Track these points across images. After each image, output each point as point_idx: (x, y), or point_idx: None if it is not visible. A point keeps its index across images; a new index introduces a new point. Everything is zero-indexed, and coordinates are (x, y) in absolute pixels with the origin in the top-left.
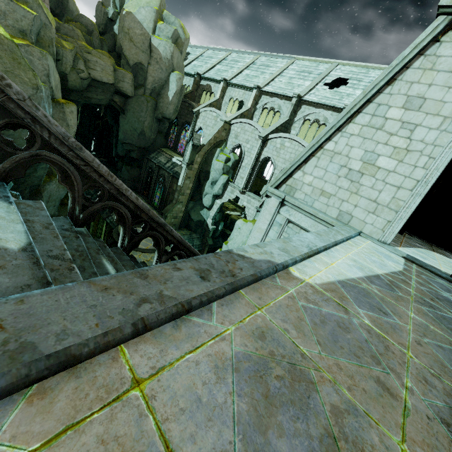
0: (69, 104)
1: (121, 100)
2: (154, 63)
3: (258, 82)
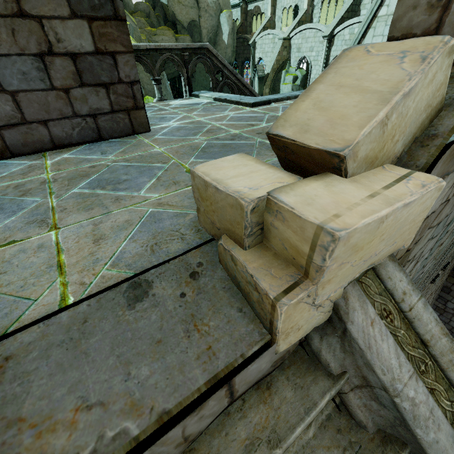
0: None
1: None
2: (203, 13)
3: None
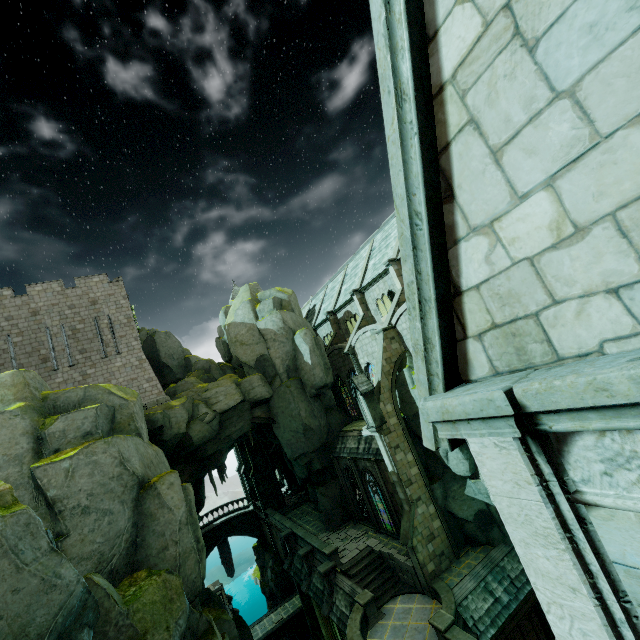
0: (164, 476)
1: (263, 410)
2: (272, 344)
3: (389, 258)
